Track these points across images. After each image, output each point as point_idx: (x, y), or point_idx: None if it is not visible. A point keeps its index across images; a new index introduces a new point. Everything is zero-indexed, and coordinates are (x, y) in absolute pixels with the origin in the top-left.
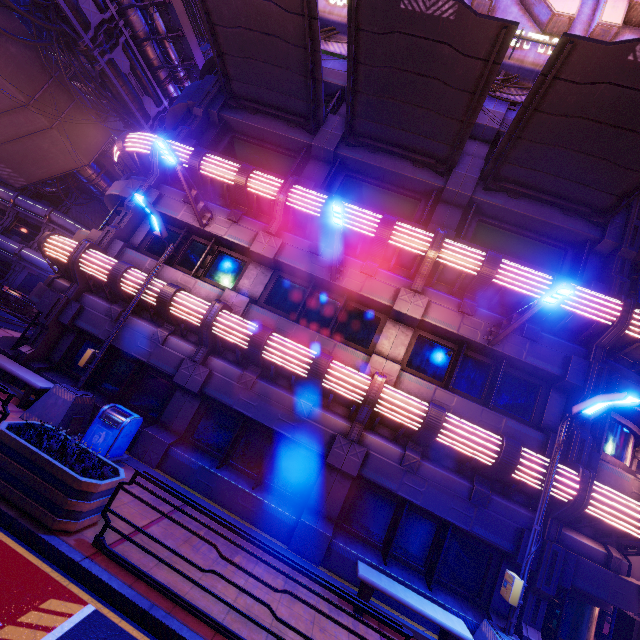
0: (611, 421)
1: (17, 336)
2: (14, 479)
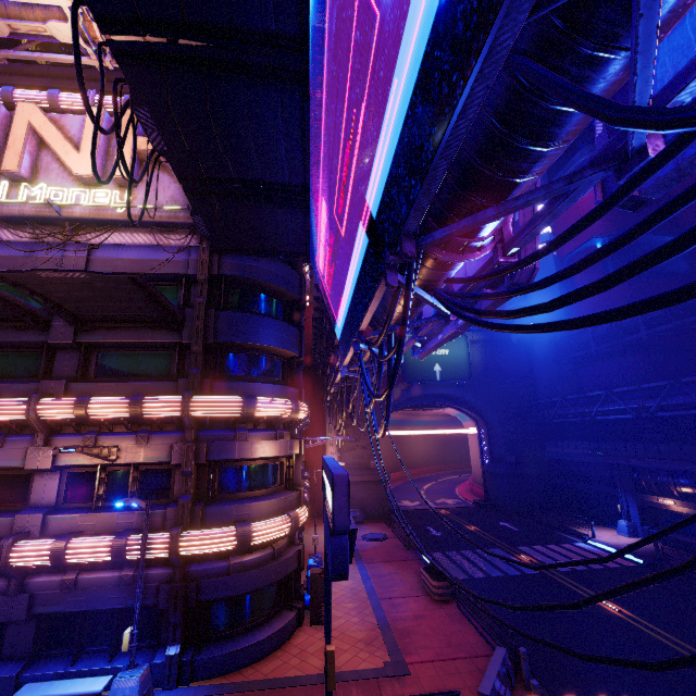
0: (232, 466)
1: None
2: None
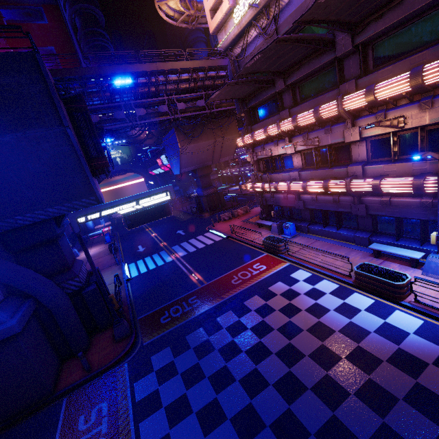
0: None
1: None
2: (270, 247)
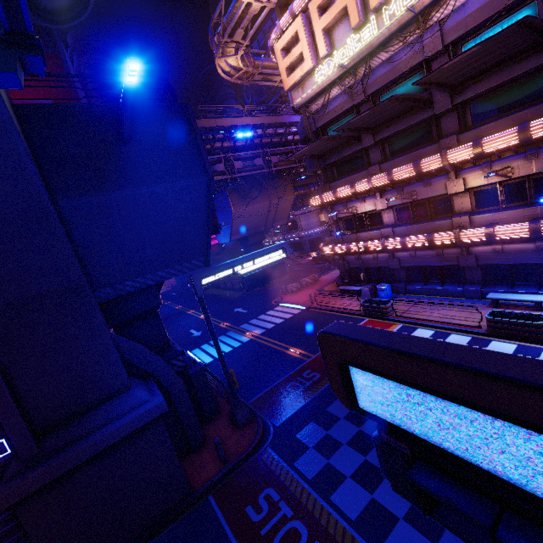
0: None
1: (334, 273)
2: (372, 311)
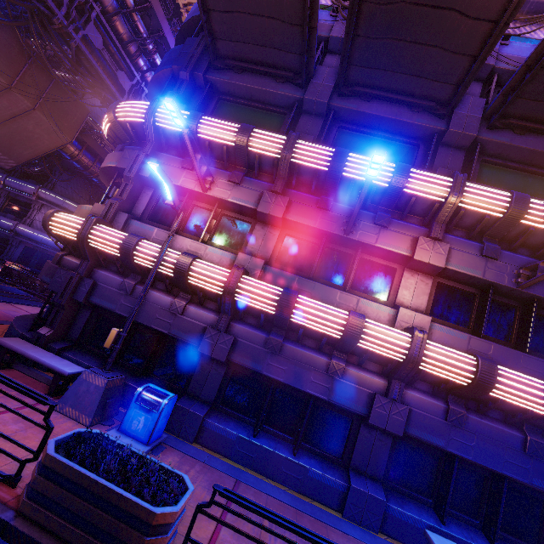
0: None
1: (27, 310)
2: (74, 516)
